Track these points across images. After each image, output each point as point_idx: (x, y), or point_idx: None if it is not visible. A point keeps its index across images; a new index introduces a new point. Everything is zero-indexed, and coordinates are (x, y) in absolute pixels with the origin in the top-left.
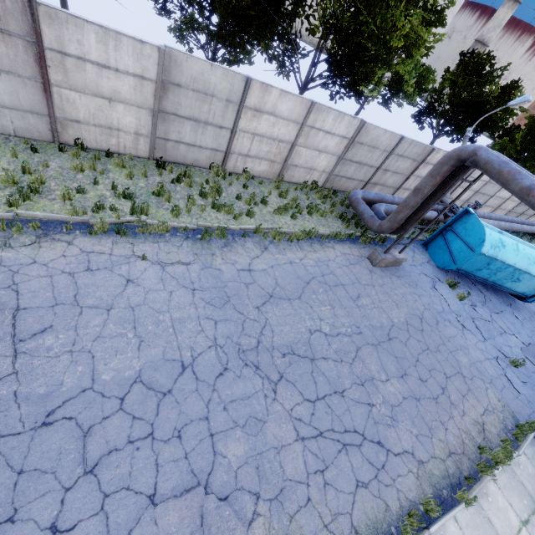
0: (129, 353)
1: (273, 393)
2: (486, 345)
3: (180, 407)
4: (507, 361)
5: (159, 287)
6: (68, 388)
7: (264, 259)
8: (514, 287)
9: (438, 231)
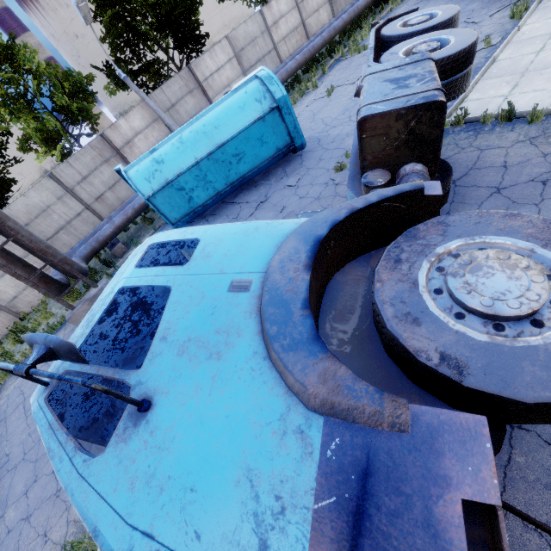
0: None
1: None
2: None
3: None
4: None
5: None
6: None
7: None
8: (255, 160)
9: None
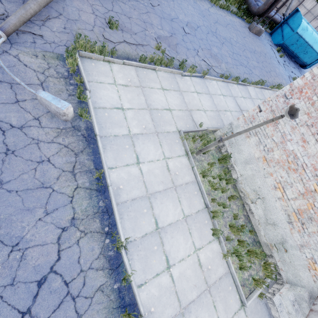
0: (183, 15)
1: (222, 45)
2: (285, 72)
3: (200, 35)
4: (292, 78)
5: (183, 1)
6: (173, 16)
7: (212, 9)
8: (303, 58)
9: (279, 25)
